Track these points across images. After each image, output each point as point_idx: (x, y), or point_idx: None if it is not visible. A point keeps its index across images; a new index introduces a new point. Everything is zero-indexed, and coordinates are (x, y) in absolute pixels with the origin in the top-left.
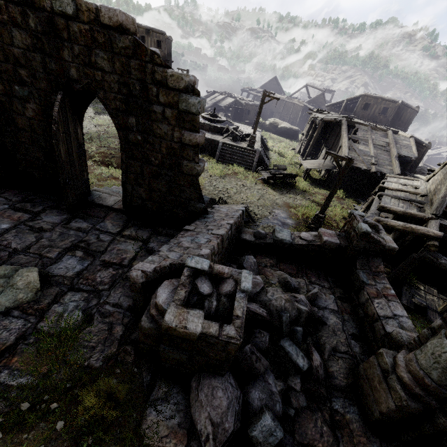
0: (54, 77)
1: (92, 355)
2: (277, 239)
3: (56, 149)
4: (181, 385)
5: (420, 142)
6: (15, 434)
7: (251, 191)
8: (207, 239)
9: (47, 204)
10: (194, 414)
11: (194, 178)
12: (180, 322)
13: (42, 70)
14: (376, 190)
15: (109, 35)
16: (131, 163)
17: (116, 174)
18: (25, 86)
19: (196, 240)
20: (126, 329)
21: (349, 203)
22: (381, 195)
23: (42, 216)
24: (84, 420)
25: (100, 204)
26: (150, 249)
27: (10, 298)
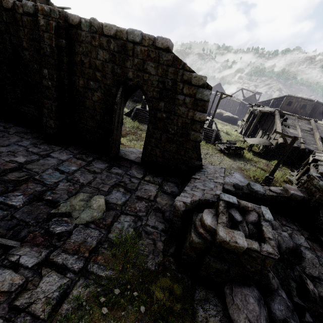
0: (117, 77)
1: (148, 260)
2: (253, 190)
3: (113, 120)
4: (214, 291)
5: None
6: (114, 311)
7: (213, 157)
8: (213, 185)
9: (94, 156)
10: (233, 315)
11: (197, 143)
12: (231, 238)
13: (110, 73)
14: (306, 162)
15: (158, 53)
16: (154, 132)
17: (121, 141)
18: (97, 82)
19: (206, 185)
20: (165, 244)
21: (285, 170)
22: (317, 164)
23: (93, 163)
24: (157, 308)
25: (127, 159)
26: (165, 191)
27: (89, 215)
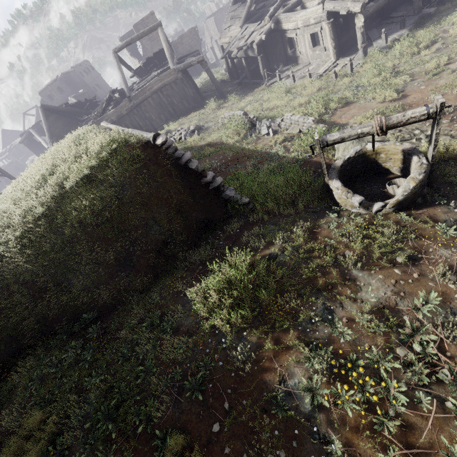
0: None
1: None
2: None
3: None
4: None
5: (78, 95)
6: None
7: None
8: None
9: None
10: None
11: None
12: None
13: None
14: None
15: None
16: None
17: None
18: None
19: None
20: None
21: None
22: None
23: None
24: None
25: None
26: None
27: None
